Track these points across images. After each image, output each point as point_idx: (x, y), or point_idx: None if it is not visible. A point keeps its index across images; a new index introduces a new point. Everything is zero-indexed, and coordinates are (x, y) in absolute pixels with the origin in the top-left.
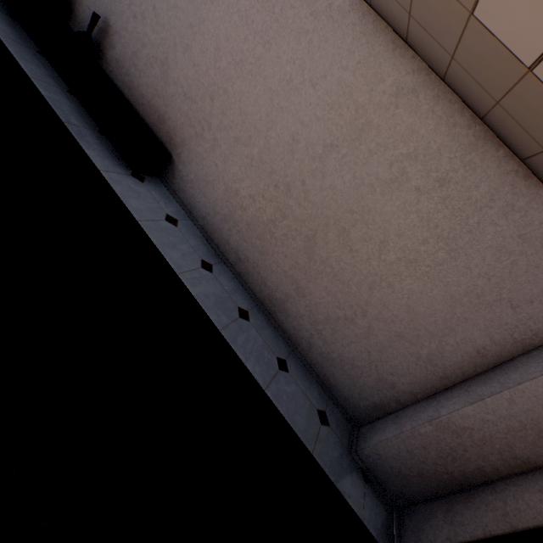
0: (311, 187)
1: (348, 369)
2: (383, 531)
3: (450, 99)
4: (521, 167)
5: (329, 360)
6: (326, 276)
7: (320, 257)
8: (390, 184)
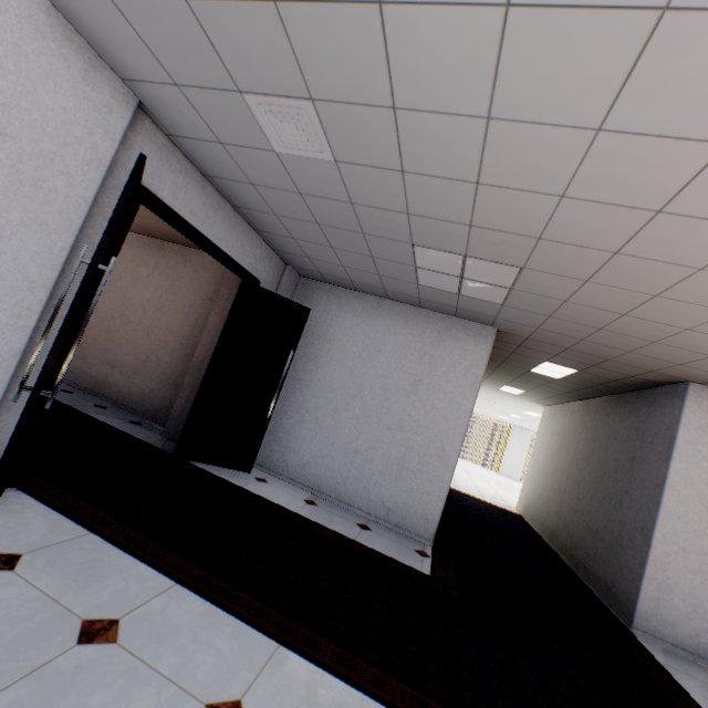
0: (100, 304)
1: (158, 393)
2: (173, 449)
3: (144, 238)
4: (181, 246)
5: (146, 396)
6: (124, 345)
7: (117, 337)
8: (136, 281)
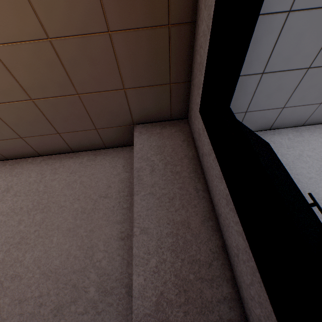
0: None
1: None
2: None
3: None
4: (44, 157)
5: None
6: None
7: None
8: None
